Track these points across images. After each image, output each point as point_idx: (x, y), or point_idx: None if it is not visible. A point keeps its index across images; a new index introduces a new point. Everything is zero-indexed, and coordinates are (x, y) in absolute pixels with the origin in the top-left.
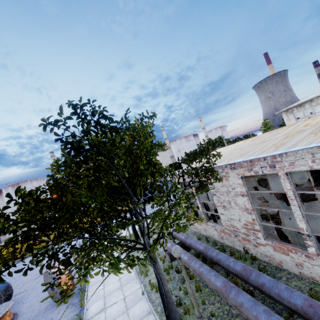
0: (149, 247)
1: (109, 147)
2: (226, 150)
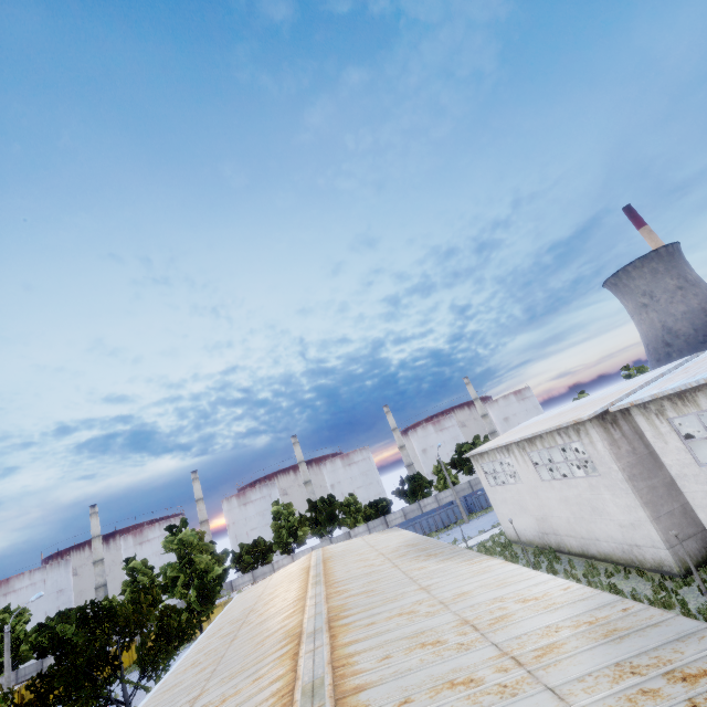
0: (126, 703)
1: (82, 646)
2: (279, 576)
